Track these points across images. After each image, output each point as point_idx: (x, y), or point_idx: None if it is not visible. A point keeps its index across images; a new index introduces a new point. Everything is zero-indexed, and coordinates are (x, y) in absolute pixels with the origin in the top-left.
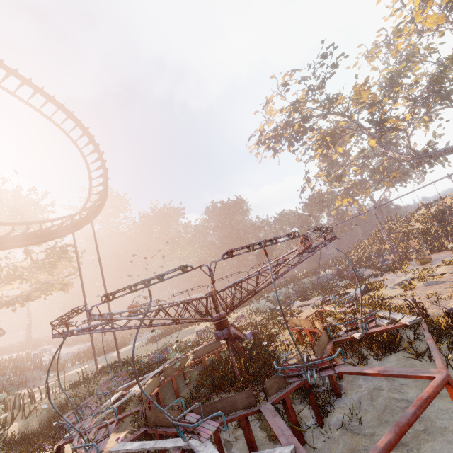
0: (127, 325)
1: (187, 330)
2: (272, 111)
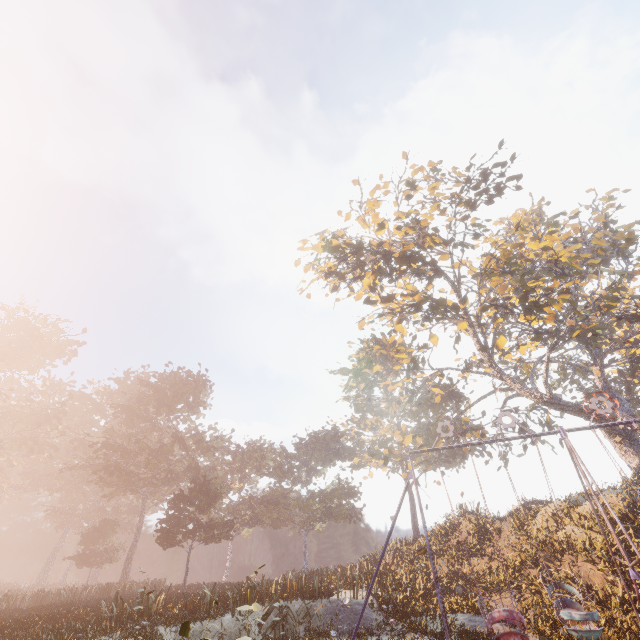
0: None
1: None
2: (377, 206)
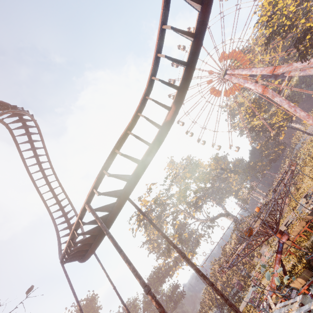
0: None
1: None
2: (146, 200)
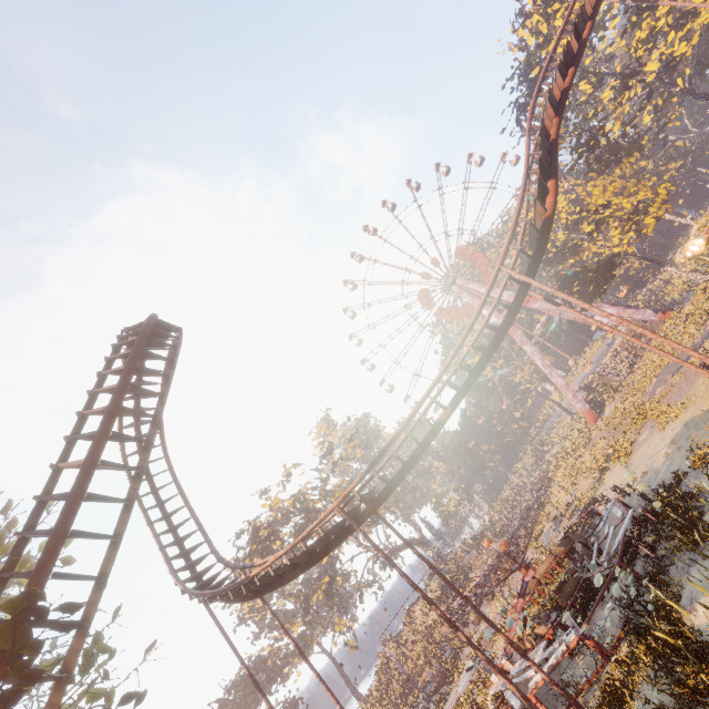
0: None
1: None
2: (279, 499)
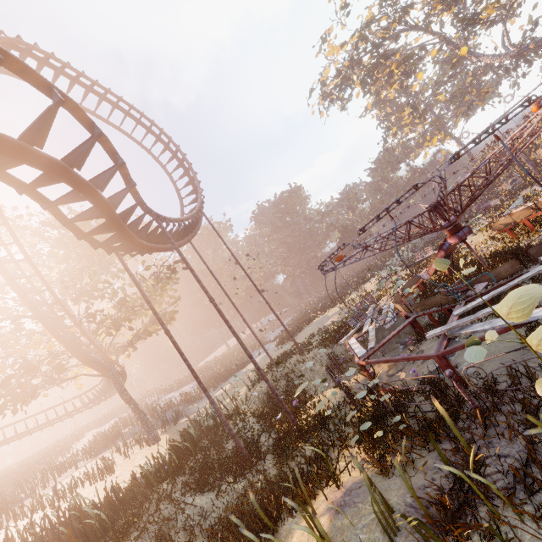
0: (222, 357)
1: (318, 320)
2: (335, 48)
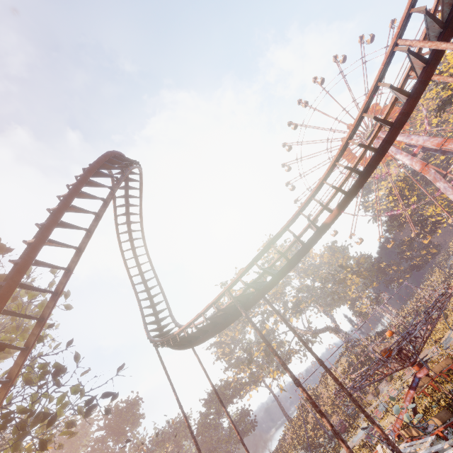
0: None
1: None
2: (232, 289)
